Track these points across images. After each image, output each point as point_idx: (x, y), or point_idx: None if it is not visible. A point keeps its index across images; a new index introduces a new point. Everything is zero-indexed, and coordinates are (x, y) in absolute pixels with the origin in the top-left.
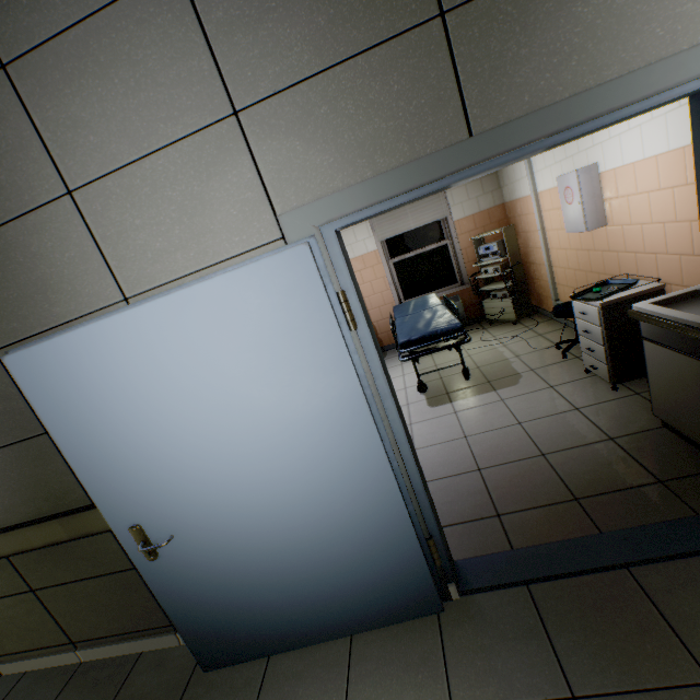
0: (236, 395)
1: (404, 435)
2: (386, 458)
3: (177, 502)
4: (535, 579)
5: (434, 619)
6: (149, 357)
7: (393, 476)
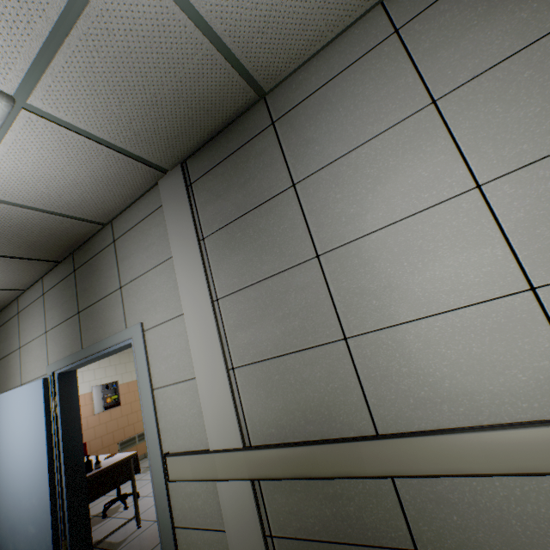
0: (21, 432)
1: (64, 471)
2: (49, 480)
3: (1, 475)
4: None
5: None
6: (8, 409)
7: (50, 491)
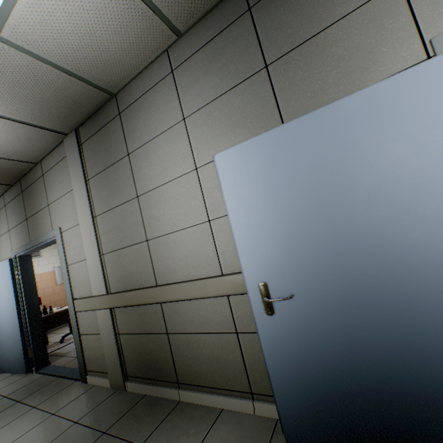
0: None
1: (27, 311)
2: (18, 316)
3: None
4: (47, 373)
5: (25, 376)
6: None
7: (19, 322)
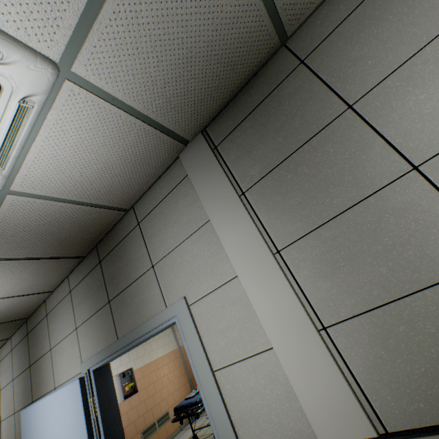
0: None
1: None
2: None
3: None
4: None
5: None
6: (45, 419)
7: None
